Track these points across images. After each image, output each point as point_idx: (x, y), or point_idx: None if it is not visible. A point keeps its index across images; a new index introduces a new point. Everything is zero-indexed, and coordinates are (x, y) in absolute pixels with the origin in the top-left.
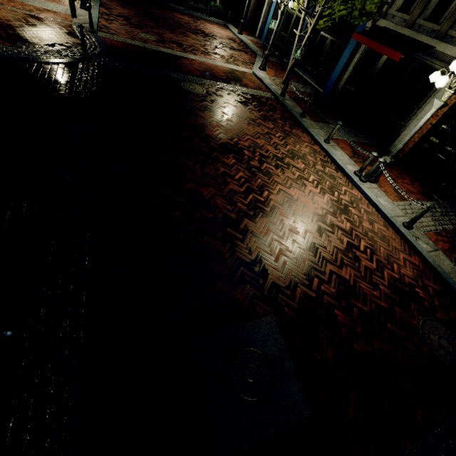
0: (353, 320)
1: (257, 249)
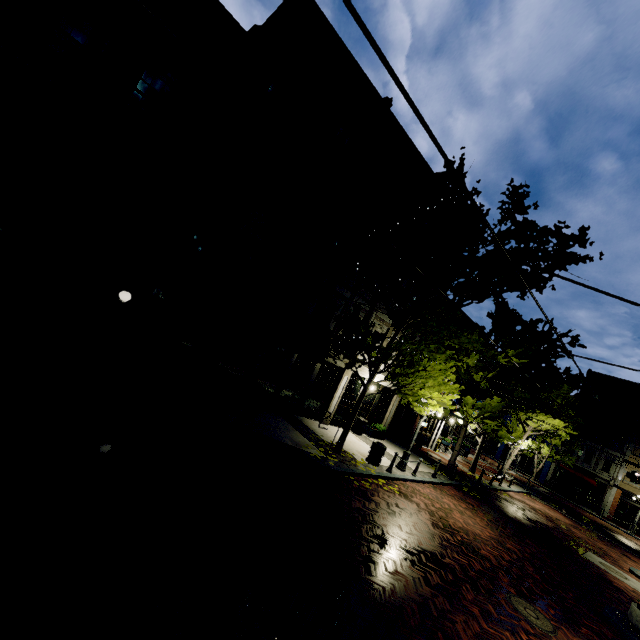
0: None
1: None
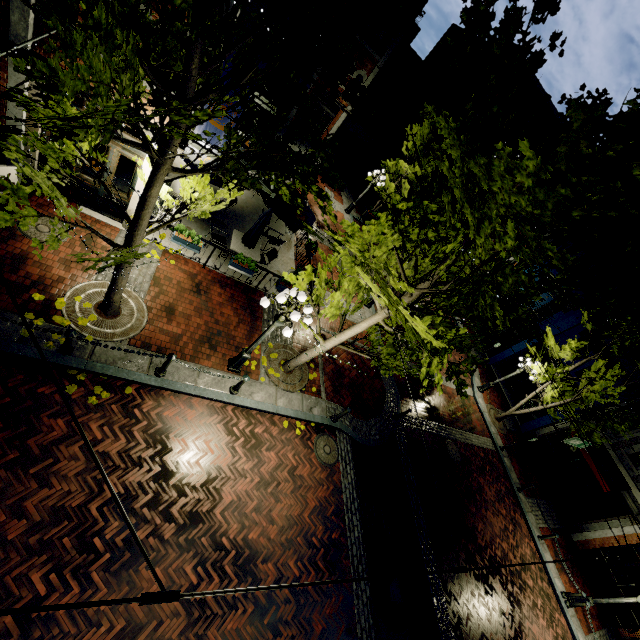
0: None
1: None
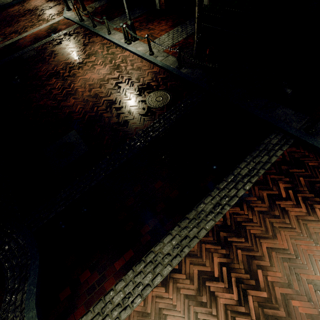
0: (112, 113)
1: (68, 111)
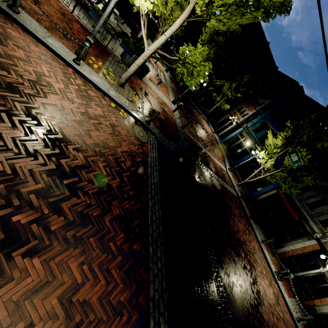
0: None
1: None
